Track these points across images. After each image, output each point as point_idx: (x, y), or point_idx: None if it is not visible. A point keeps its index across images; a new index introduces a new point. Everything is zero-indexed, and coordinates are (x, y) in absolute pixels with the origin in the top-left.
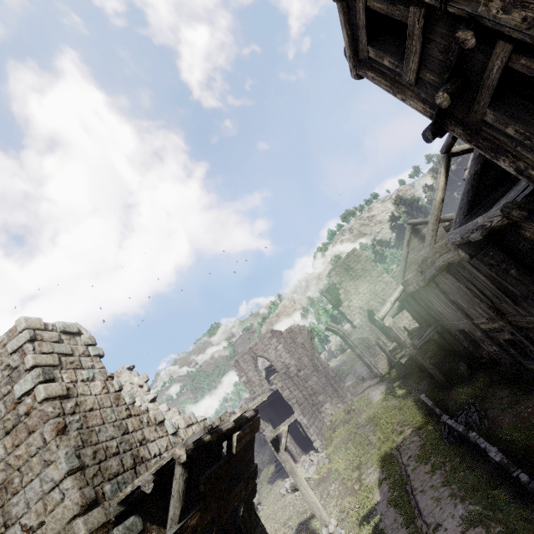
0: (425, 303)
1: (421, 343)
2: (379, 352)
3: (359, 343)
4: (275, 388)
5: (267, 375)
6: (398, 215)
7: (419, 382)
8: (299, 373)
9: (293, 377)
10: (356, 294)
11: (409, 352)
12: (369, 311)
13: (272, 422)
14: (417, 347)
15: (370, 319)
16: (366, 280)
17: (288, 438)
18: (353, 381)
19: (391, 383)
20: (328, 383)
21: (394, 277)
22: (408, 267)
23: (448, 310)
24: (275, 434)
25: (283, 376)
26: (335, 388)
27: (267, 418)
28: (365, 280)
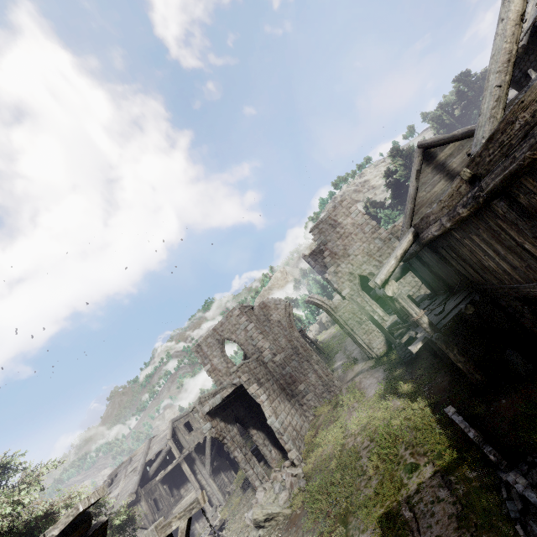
0: (456, 254)
1: (445, 321)
2: (374, 328)
3: (348, 318)
4: (239, 382)
5: (245, 356)
6: (394, 169)
7: (433, 375)
8: (274, 358)
9: (267, 363)
10: (345, 256)
11: (423, 335)
12: (361, 278)
13: (240, 422)
14: (438, 328)
15: (363, 287)
16: (358, 238)
17: (260, 440)
18: (342, 362)
19: (391, 370)
20: (310, 368)
21: (393, 233)
22: (417, 210)
23: (514, 262)
24: (163, 535)
25: (252, 364)
26: (320, 374)
27: (232, 418)
28: (356, 238)
